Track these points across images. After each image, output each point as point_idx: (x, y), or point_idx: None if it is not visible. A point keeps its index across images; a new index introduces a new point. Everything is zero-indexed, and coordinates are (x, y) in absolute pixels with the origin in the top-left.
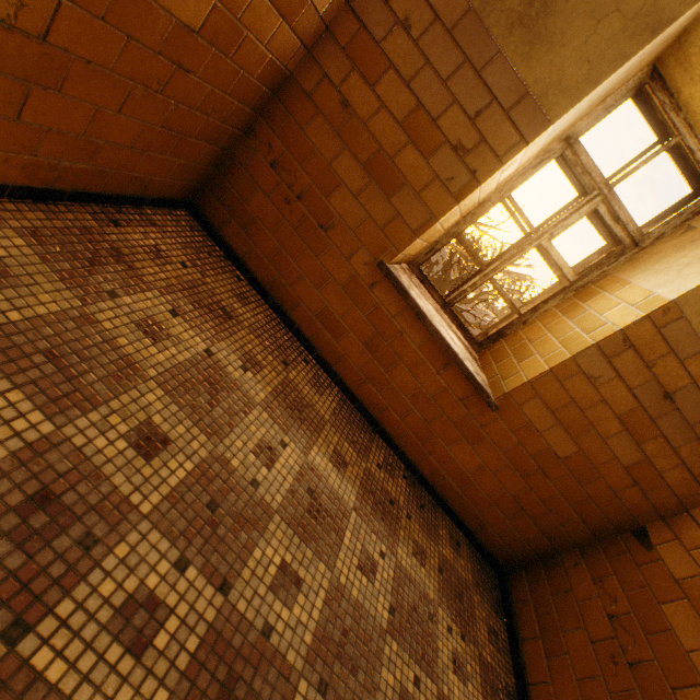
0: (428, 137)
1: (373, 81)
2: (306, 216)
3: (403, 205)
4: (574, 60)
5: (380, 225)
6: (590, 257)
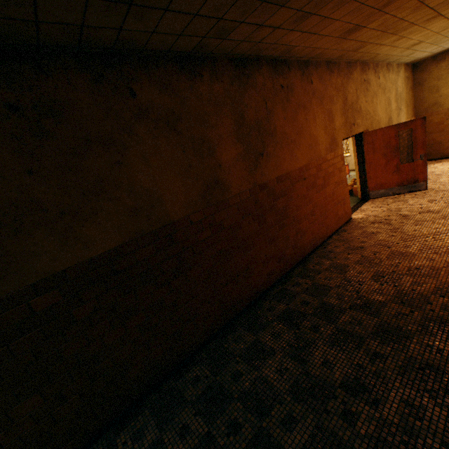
0: (440, 123)
1: (426, 127)
2: (435, 145)
3: (447, 130)
4: (448, 102)
5: (447, 135)
6: None
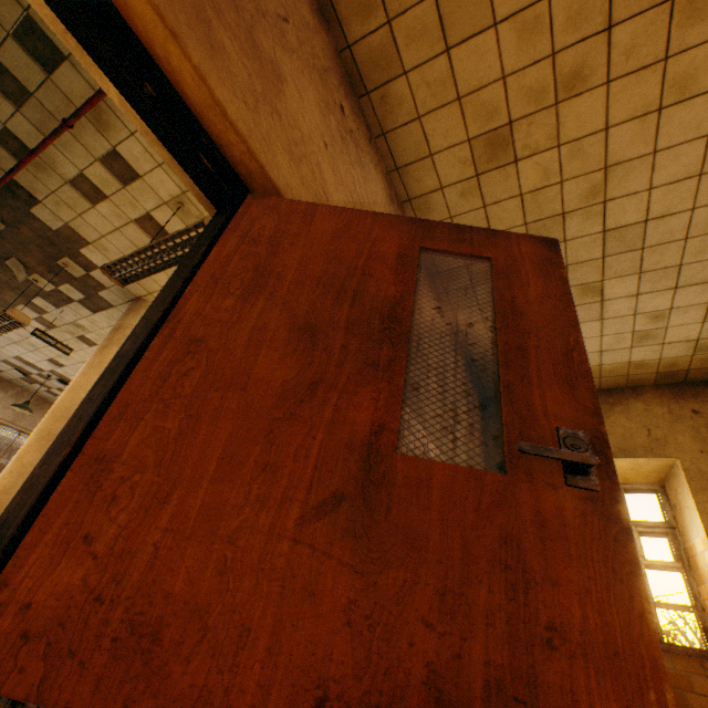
0: None
1: None
2: None
3: None
4: None
5: None
6: (671, 549)
